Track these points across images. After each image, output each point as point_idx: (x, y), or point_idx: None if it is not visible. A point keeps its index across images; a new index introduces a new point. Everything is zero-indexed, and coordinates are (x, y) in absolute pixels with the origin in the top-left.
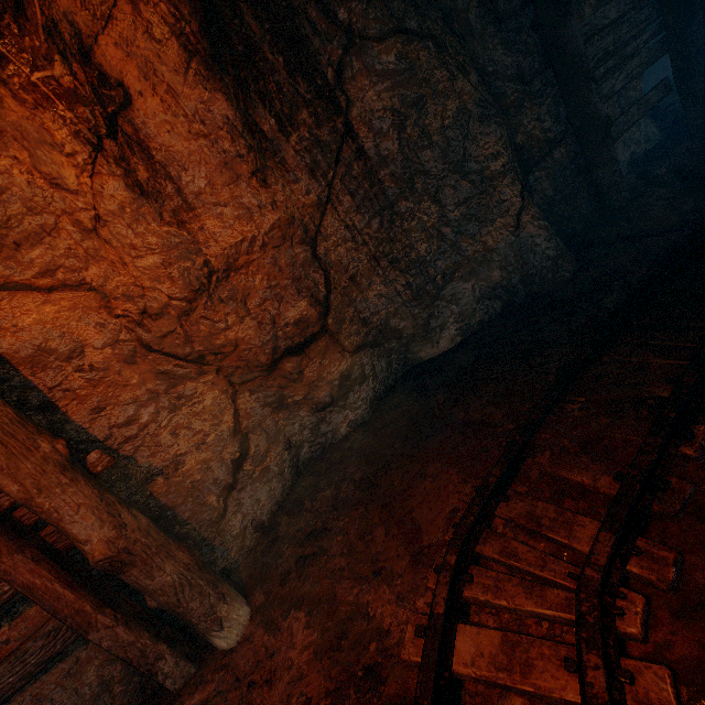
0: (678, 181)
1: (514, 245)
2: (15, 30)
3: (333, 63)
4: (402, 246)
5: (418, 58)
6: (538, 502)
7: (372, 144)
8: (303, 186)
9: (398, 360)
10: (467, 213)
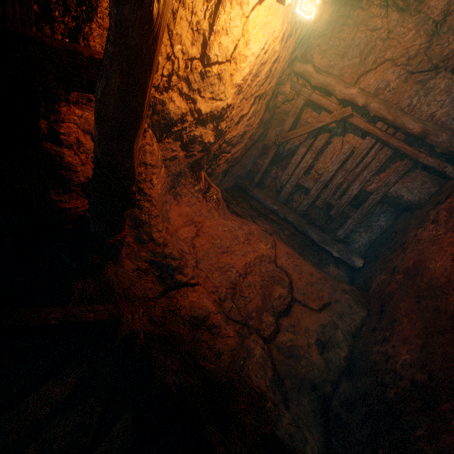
0: None
1: None
2: None
3: None
4: None
5: None
6: None
7: None
8: None
9: None
10: None
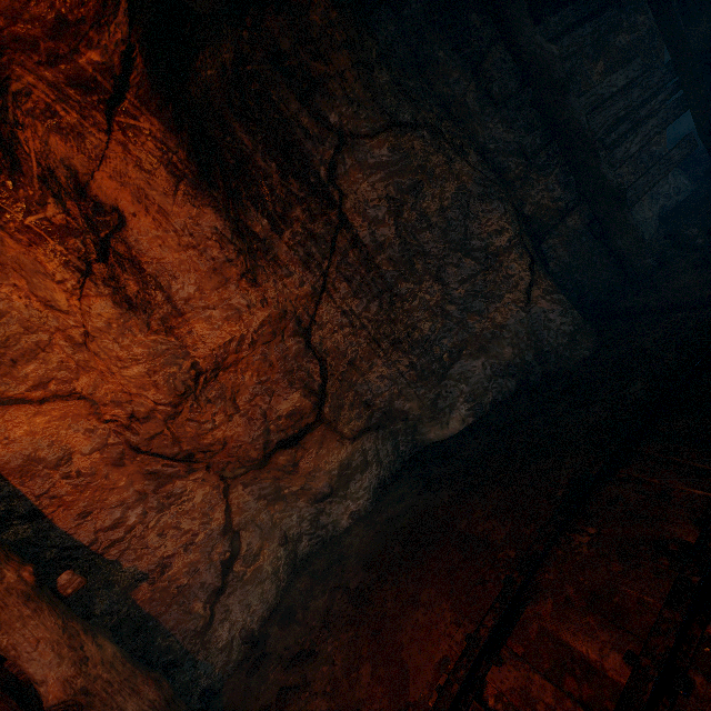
0: (710, 243)
1: (526, 321)
2: (10, 185)
3: (325, 162)
4: (404, 326)
5: (412, 148)
6: (534, 675)
7: (368, 232)
8: (296, 279)
9: (405, 442)
10: (472, 289)
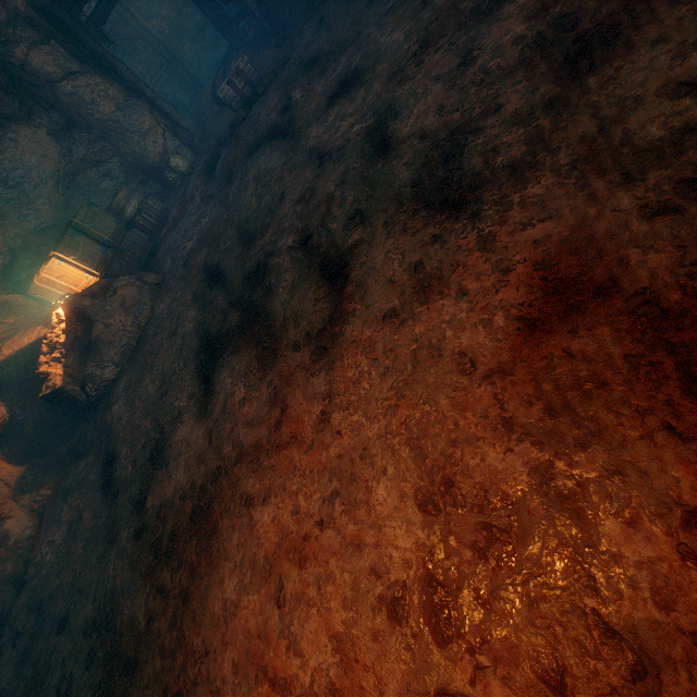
0: None
1: None
2: None
3: None
4: None
5: None
6: None
7: None
8: None
9: None
10: None
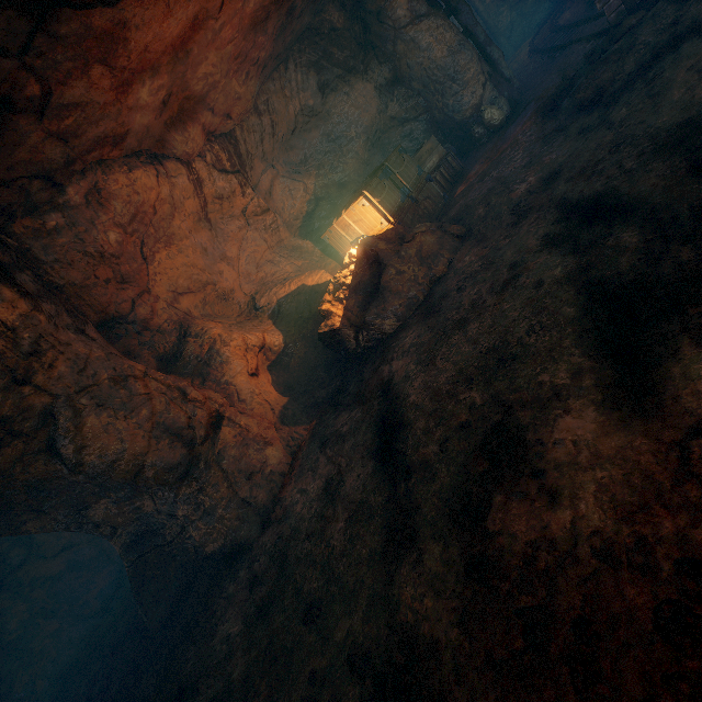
0: None
1: None
2: None
3: None
4: None
5: None
6: None
7: None
8: None
9: None
10: None
